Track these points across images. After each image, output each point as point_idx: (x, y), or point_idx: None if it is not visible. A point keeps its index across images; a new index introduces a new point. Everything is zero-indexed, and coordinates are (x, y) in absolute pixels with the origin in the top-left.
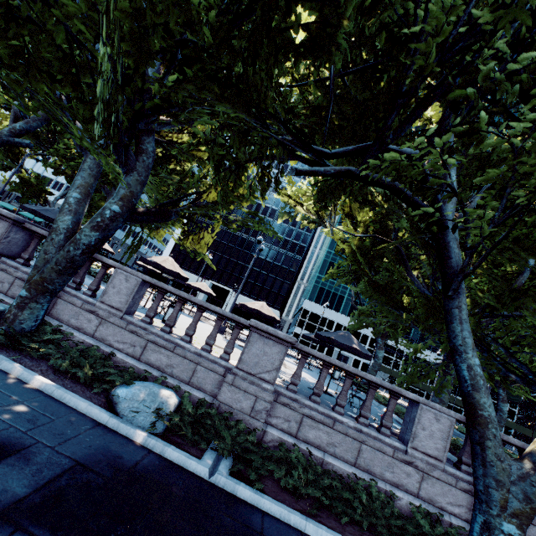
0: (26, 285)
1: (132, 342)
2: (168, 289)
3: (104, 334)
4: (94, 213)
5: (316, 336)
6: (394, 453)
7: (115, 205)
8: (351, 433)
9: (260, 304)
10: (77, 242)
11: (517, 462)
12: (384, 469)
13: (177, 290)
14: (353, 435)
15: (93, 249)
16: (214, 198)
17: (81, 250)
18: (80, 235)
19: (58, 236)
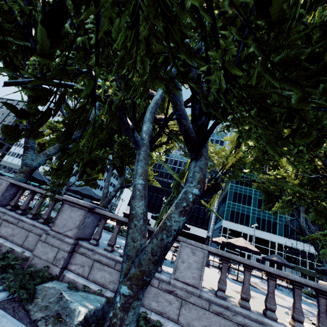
0: (124, 279)
1: (221, 326)
2: (237, 259)
3: (188, 318)
4: (91, 182)
5: (326, 273)
6: None
7: (194, 188)
8: None
9: (242, 240)
10: (168, 229)
11: None
12: None
13: (246, 259)
14: None
15: (179, 232)
16: (228, 166)
17: (172, 236)
18: (170, 222)
19: (139, 222)
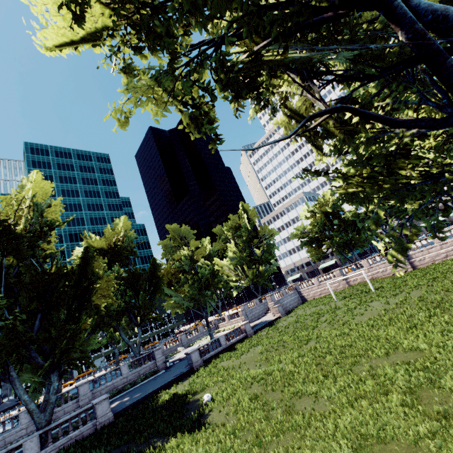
0: None
1: None
2: None
3: None
4: None
5: None
6: (16, 431)
7: None
8: (0, 440)
9: None
10: None
11: (40, 408)
12: (15, 437)
13: None
14: (2, 439)
15: None
16: None
17: None
18: None
19: None
